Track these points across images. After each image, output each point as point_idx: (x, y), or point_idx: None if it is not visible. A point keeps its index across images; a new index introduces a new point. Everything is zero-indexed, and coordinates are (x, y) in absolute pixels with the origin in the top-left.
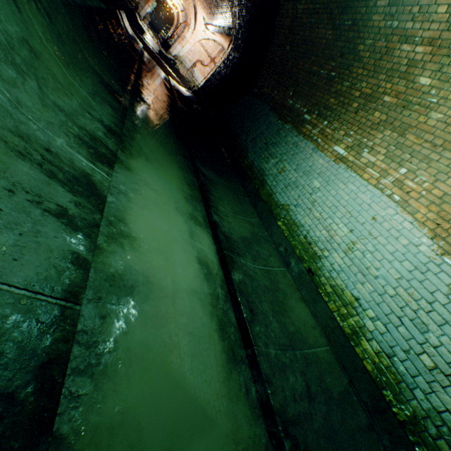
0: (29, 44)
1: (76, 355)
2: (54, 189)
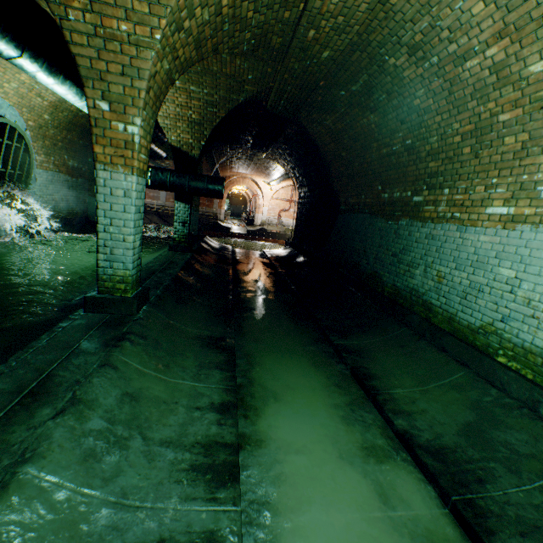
0: (129, 393)
1: None
2: None
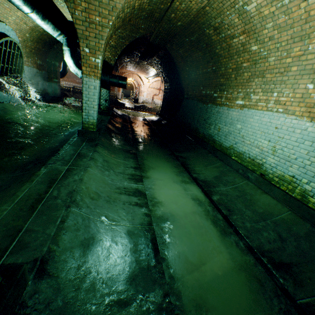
0: (105, 160)
1: (158, 240)
2: (131, 198)
